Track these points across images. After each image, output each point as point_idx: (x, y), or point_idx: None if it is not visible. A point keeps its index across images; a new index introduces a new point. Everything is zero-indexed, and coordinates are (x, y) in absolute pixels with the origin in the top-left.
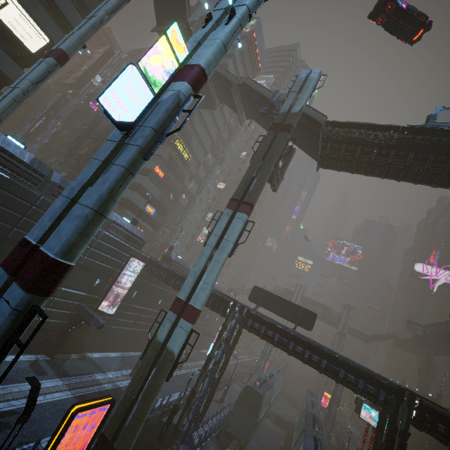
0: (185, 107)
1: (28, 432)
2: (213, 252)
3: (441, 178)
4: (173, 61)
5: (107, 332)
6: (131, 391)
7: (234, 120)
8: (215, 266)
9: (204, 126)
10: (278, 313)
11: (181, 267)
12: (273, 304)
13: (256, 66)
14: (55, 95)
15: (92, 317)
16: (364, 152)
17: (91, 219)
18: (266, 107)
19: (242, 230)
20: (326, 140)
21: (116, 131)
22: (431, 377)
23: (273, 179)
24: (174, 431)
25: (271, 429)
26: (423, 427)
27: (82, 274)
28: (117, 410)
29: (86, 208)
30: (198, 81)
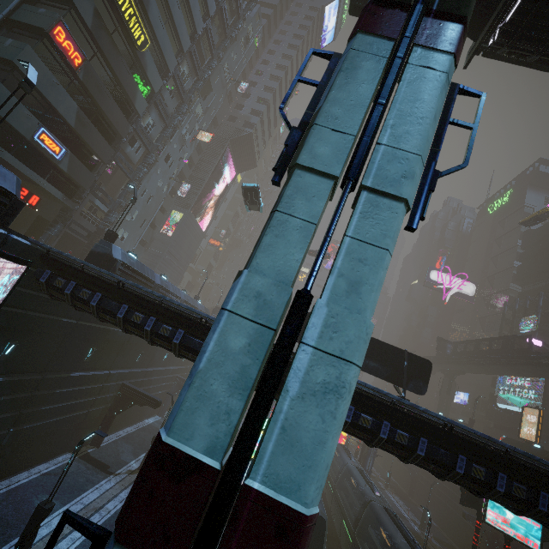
0: None
1: None
2: (344, 197)
3: None
4: None
5: None
6: None
7: (230, 11)
8: (364, 265)
9: None
10: None
11: (137, 277)
12: None
13: None
14: None
15: None
16: None
17: None
18: None
19: (442, 118)
20: None
21: None
22: (452, 397)
23: None
24: None
25: None
26: None
27: None
28: None
29: None
30: None
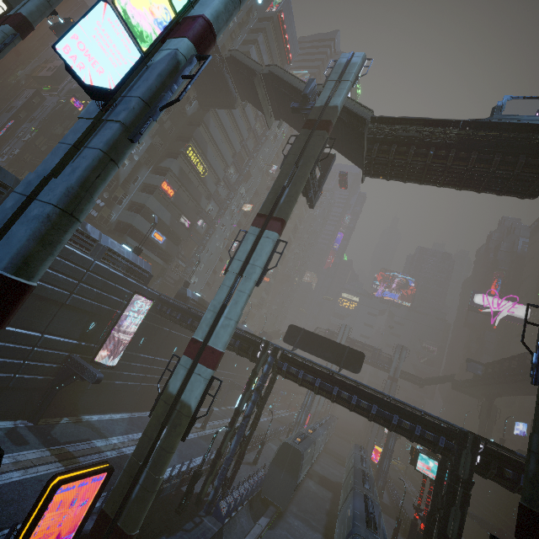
0: (186, 72)
1: (2, 516)
2: (236, 280)
3: (508, 184)
4: (166, 8)
5: (108, 389)
6: (137, 457)
7: (261, 126)
8: (239, 297)
9: (224, 131)
10: (319, 355)
11: (200, 307)
12: (313, 345)
13: (285, 57)
14: (26, 92)
15: (86, 370)
16: (418, 155)
17: (56, 220)
18: (298, 101)
19: (272, 252)
20: (373, 140)
21: (91, 106)
22: (493, 421)
23: (309, 191)
24: (196, 501)
25: (315, 492)
26: (489, 473)
27: (70, 317)
28: (121, 480)
29: (48, 205)
30: (203, 39)
